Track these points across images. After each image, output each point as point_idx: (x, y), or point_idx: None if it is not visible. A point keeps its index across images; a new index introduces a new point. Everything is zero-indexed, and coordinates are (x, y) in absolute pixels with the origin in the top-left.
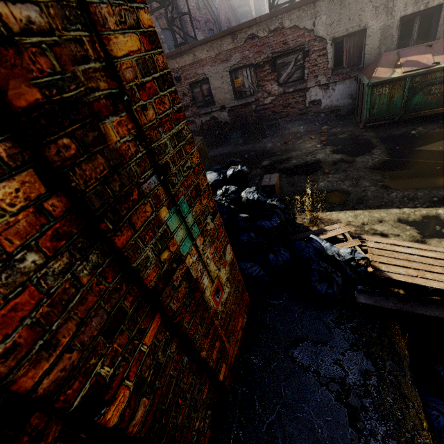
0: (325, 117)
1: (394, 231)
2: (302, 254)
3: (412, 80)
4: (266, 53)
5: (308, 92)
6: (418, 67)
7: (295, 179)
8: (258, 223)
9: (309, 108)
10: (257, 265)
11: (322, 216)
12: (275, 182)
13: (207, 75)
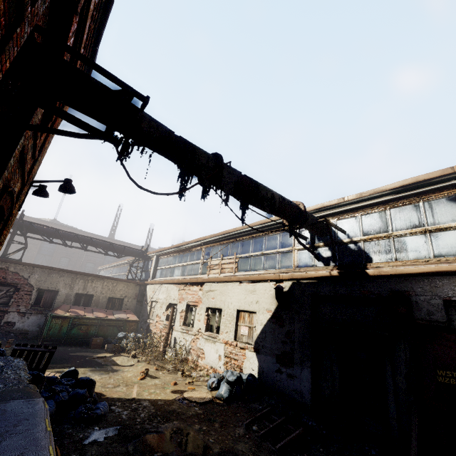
0: (14, 336)
1: None
2: None
3: (74, 319)
4: None
5: (8, 314)
6: (77, 314)
7: None
8: None
9: (3, 326)
10: None
11: None
12: None
13: None
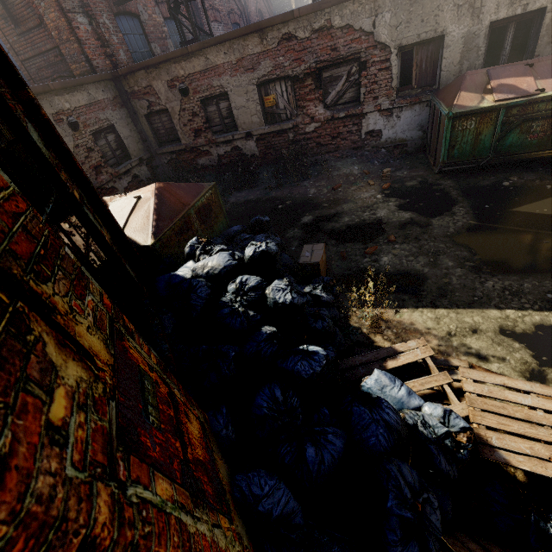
0: (387, 154)
1: (496, 350)
2: (365, 435)
3: (507, 112)
4: (308, 62)
5: (364, 119)
6: (516, 95)
7: (347, 248)
8: (289, 365)
9: (366, 141)
10: (282, 485)
11: (388, 317)
12: (320, 258)
13: (225, 88)
